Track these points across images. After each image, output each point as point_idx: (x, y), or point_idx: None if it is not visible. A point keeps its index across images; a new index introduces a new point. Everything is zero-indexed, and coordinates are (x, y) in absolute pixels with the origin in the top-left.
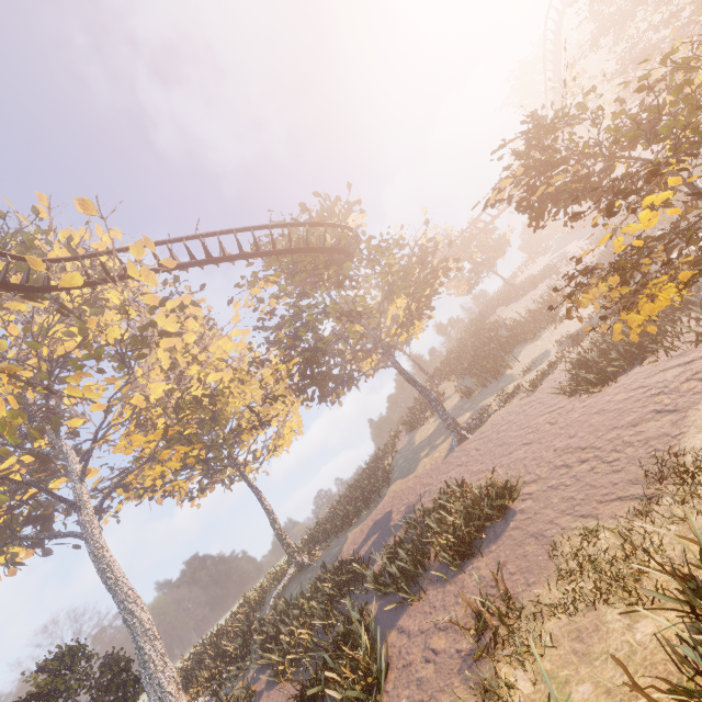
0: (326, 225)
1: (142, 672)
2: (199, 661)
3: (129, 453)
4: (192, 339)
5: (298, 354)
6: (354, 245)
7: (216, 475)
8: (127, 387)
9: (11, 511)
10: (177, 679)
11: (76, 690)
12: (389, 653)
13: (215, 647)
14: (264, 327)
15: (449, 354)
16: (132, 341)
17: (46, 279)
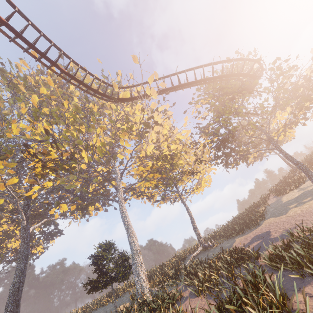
0: (245, 59)
1: (132, 264)
2: (153, 274)
3: (137, 173)
4: (165, 132)
5: (218, 135)
6: (259, 74)
7: (168, 196)
8: (139, 146)
9: (98, 190)
10: (146, 274)
11: (109, 261)
12: (300, 306)
13: (161, 270)
14: (199, 127)
15: (308, 157)
16: (143, 124)
17: (118, 95)
